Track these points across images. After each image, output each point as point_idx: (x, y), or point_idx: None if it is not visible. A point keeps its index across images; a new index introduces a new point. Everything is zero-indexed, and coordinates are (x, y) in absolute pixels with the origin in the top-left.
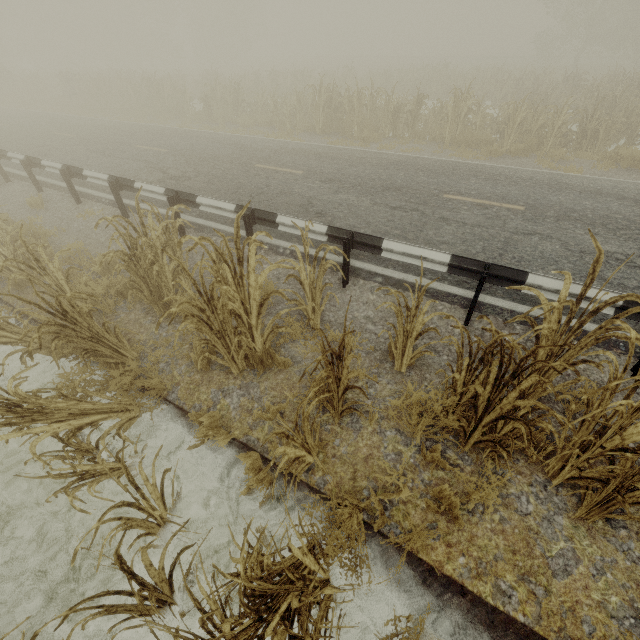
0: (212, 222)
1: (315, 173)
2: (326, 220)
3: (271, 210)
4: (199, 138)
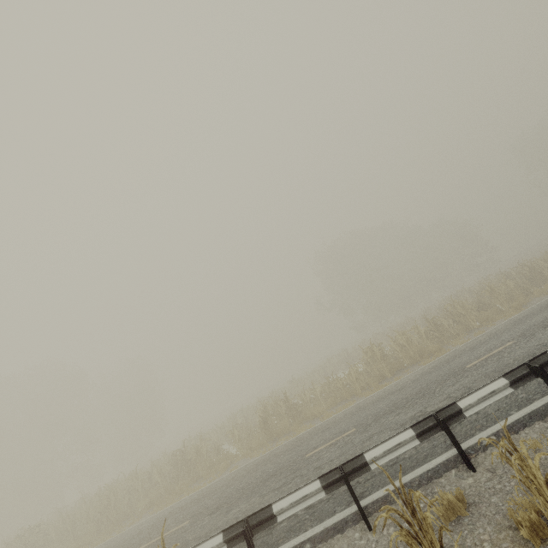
0: None
1: (520, 336)
2: None
3: None
4: (334, 422)
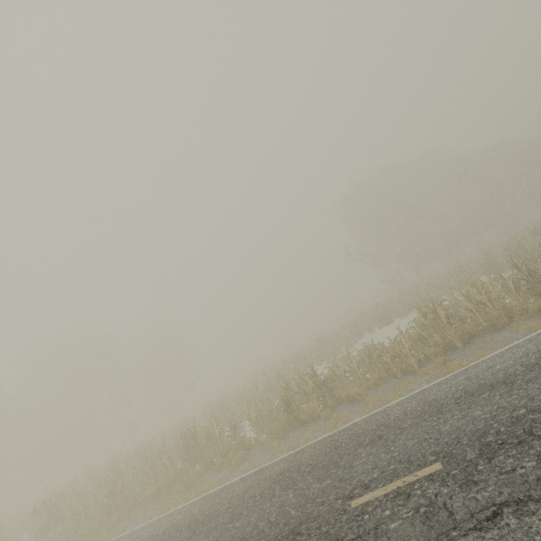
0: None
1: None
2: None
3: None
4: (389, 427)
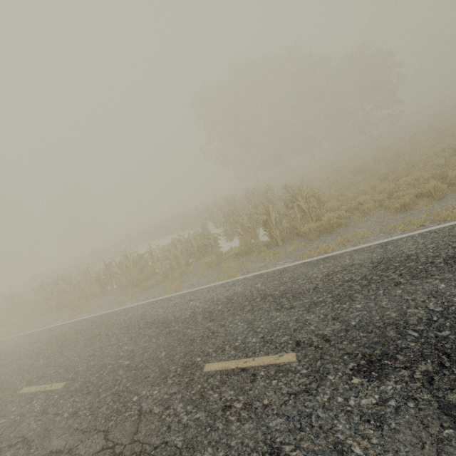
0: None
1: None
2: None
3: None
4: None
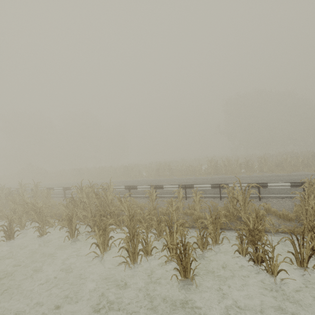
0: (263, 194)
1: (256, 180)
2: (301, 188)
3: (274, 189)
4: (177, 179)
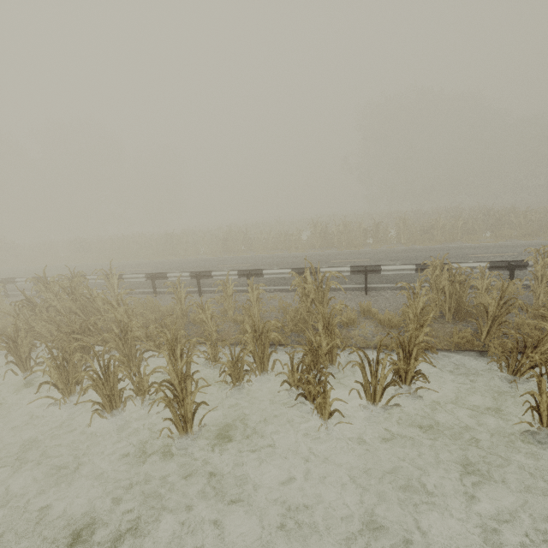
0: (374, 284)
1: (377, 259)
2: None
3: (396, 274)
4: (252, 258)
